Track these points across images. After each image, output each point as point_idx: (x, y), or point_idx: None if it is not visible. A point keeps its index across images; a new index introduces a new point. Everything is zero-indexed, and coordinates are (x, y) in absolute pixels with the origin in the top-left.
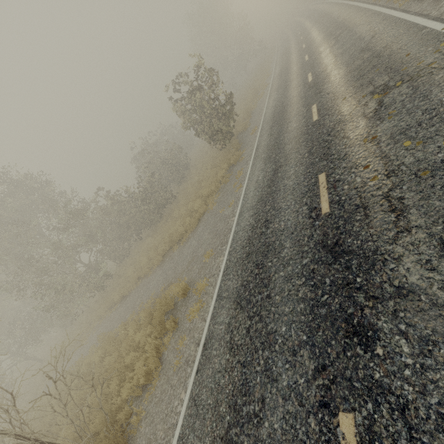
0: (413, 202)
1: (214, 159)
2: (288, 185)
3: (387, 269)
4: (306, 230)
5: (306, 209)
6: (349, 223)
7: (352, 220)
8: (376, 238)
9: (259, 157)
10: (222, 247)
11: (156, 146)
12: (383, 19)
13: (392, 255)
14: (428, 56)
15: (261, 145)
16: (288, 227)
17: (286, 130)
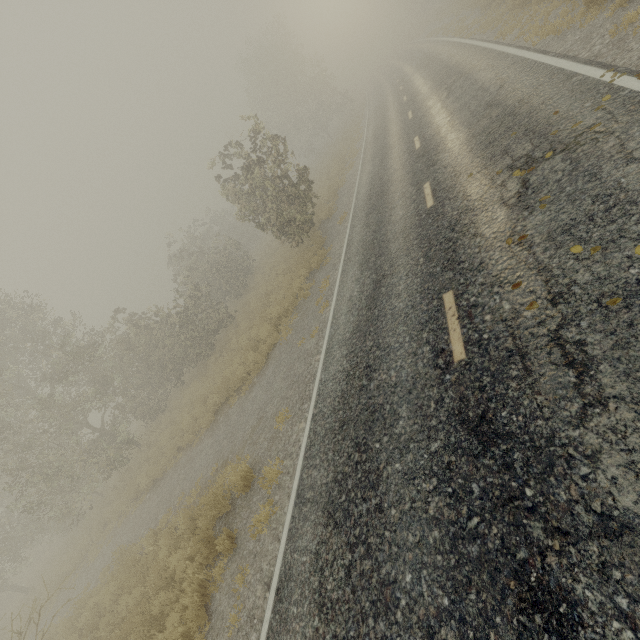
0: (603, 351)
1: (288, 261)
2: (398, 308)
3: (576, 476)
4: (431, 389)
5: (428, 352)
6: (501, 382)
7: (504, 376)
8: (549, 414)
9: (352, 260)
10: (302, 405)
11: (203, 242)
12: (512, 63)
13: (581, 449)
14: (587, 115)
15: (354, 241)
16: (403, 380)
17: (389, 220)
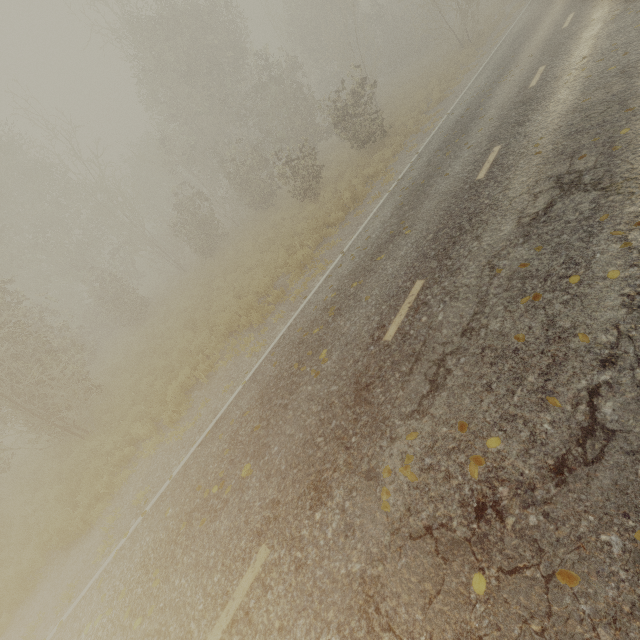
0: None
1: None
2: None
3: None
4: None
5: None
6: None
7: None
8: None
9: None
10: None
11: None
12: None
13: None
14: None
15: None
16: None
17: None
